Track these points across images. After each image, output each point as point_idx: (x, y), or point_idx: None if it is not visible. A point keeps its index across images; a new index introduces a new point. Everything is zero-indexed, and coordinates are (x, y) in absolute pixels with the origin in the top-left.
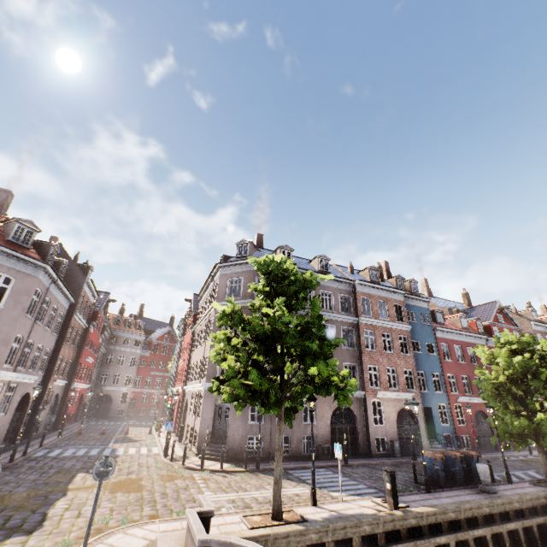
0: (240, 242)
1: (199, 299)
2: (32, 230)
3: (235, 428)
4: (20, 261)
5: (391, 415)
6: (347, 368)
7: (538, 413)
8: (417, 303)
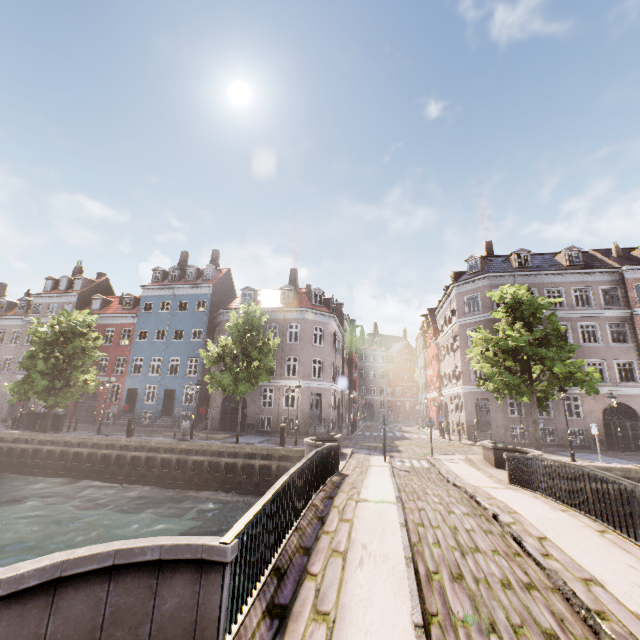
0: (469, 258)
1: (435, 315)
2: (321, 294)
3: (497, 420)
4: (322, 316)
5: None
6: (620, 366)
7: None
8: None
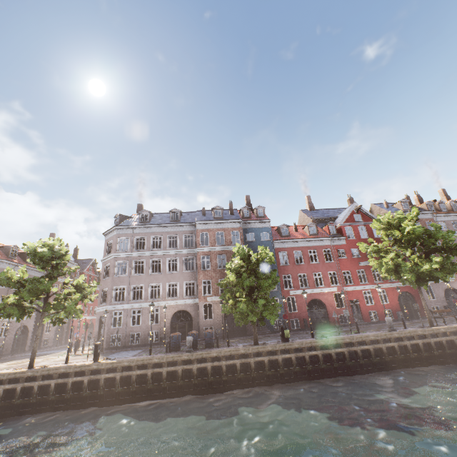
0: (116, 216)
1: None
2: None
3: (105, 332)
4: None
5: (220, 312)
6: (188, 285)
7: (231, 299)
8: (258, 225)
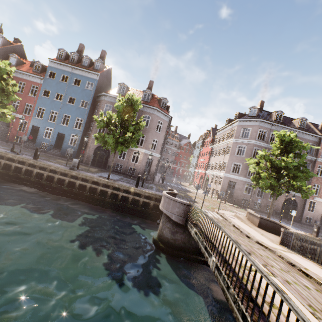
0: (252, 107)
1: (217, 132)
2: (166, 102)
3: (237, 193)
4: (164, 116)
5: (320, 210)
6: None
7: None
8: None
